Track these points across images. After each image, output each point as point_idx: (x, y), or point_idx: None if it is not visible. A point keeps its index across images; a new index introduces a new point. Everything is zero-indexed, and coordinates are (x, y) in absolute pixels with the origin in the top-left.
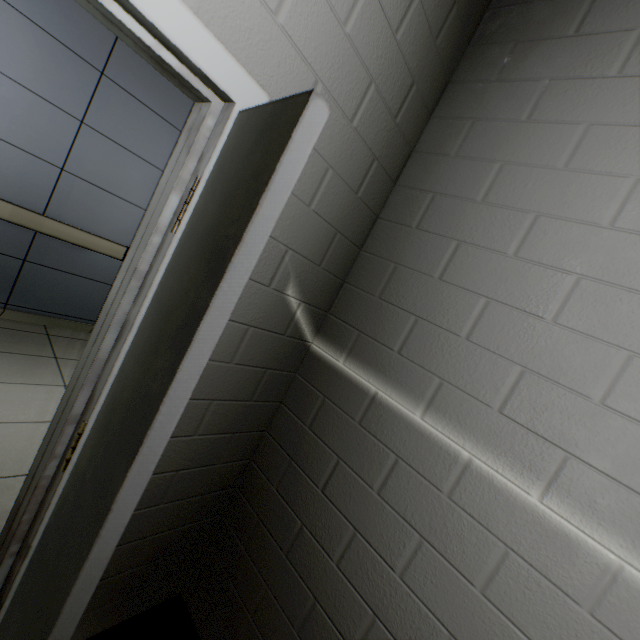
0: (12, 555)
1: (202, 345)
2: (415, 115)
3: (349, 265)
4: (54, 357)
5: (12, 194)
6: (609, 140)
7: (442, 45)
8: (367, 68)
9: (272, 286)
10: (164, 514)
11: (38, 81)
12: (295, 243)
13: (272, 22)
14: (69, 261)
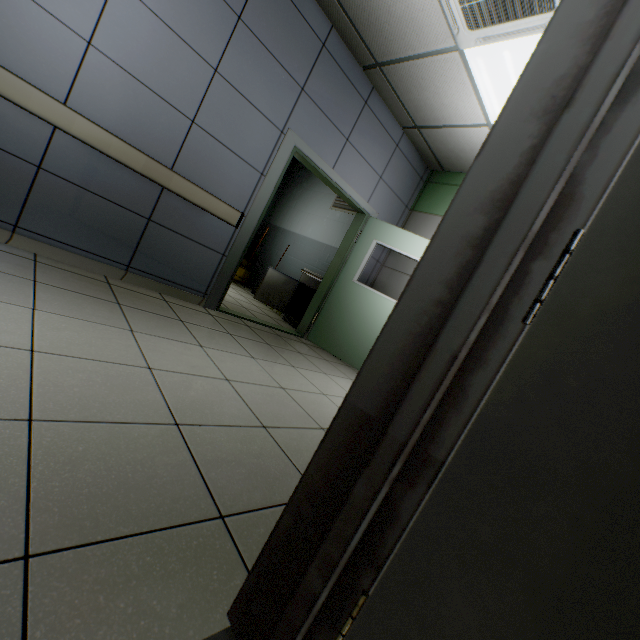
0: (388, 482)
1: None
2: None
3: None
4: (179, 320)
5: (146, 145)
6: None
7: None
8: None
9: None
10: None
11: (182, 22)
12: None
13: None
14: (188, 224)
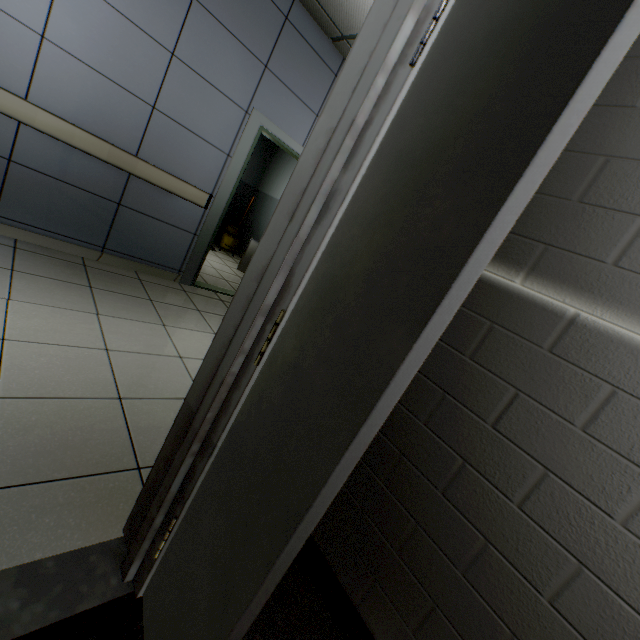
0: (192, 454)
1: (542, 161)
2: None
3: None
4: (149, 299)
5: (109, 134)
6: None
7: None
8: None
9: None
10: None
11: (133, 7)
12: None
13: None
14: (157, 207)
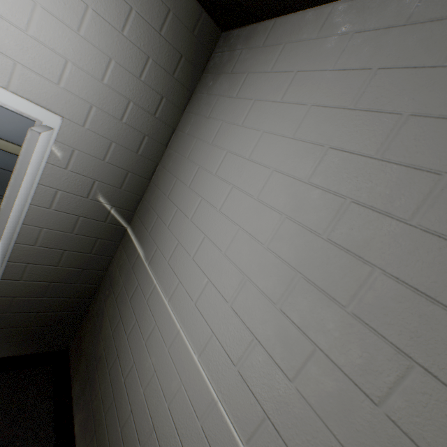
0: None
1: (2, 219)
2: (171, 112)
3: (144, 188)
4: None
5: None
6: (225, 131)
7: (180, 76)
8: (124, 96)
9: (90, 198)
10: (48, 303)
11: None
12: (100, 178)
13: (57, 87)
14: None
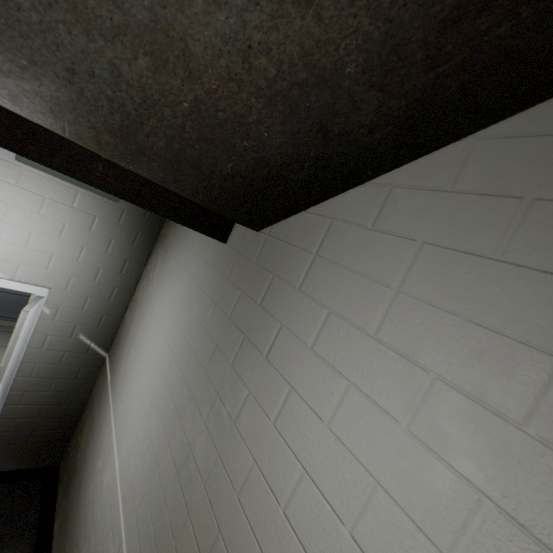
0: None
1: (4, 365)
2: (135, 268)
3: (118, 324)
4: None
5: None
6: (156, 292)
7: (139, 244)
8: (96, 266)
9: (73, 337)
10: (41, 423)
11: None
12: (80, 322)
13: (47, 271)
14: None
